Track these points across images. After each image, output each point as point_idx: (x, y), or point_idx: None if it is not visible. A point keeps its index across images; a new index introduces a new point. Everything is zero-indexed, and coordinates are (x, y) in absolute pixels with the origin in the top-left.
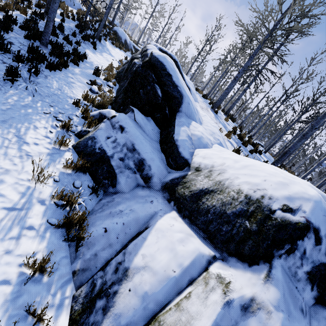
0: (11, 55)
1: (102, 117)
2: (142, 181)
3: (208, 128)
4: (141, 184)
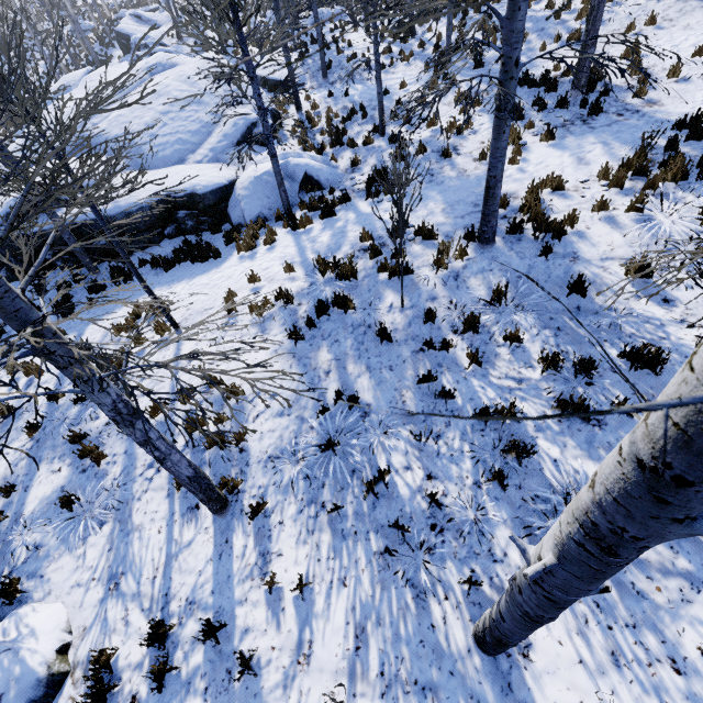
0: None
1: None
2: None
3: None
4: None
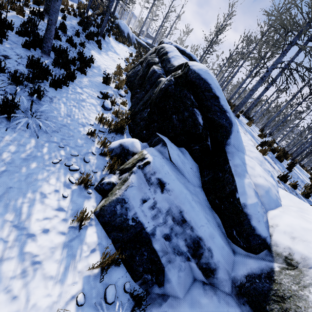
0: (7, 75)
1: (125, 152)
2: (201, 274)
3: (253, 155)
4: (199, 278)
